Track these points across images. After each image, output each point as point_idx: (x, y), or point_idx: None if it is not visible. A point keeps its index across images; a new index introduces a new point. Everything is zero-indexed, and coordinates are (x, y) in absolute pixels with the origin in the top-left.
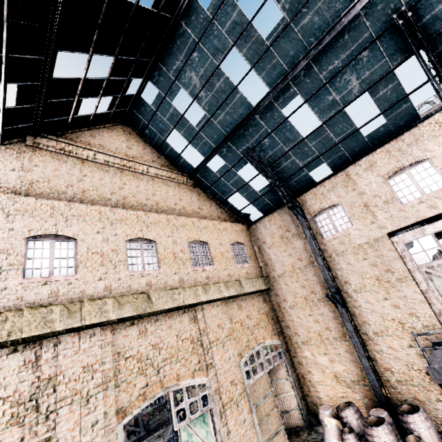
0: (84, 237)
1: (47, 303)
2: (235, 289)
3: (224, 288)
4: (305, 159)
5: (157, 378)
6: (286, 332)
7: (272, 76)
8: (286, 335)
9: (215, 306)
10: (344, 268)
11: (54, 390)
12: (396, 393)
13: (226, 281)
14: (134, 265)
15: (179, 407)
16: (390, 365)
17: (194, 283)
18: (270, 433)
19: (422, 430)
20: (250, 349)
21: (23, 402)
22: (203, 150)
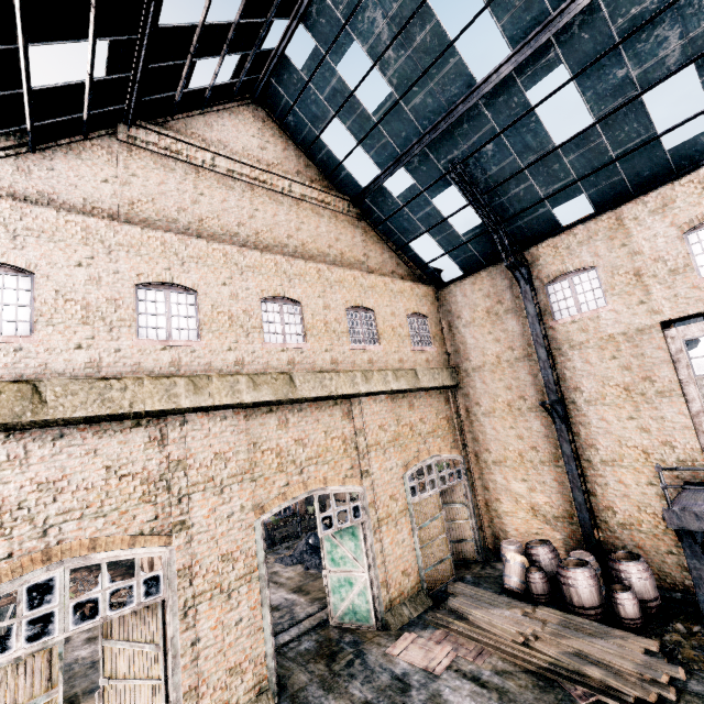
0: (207, 290)
1: (168, 373)
2: (408, 381)
3: (392, 378)
4: (551, 184)
5: (299, 478)
6: (473, 447)
7: (521, 24)
8: (472, 450)
9: (377, 401)
10: (577, 369)
11: (184, 474)
12: (612, 537)
13: (395, 369)
14: (272, 334)
15: (326, 513)
16: (614, 504)
17: (351, 367)
18: (433, 559)
19: (635, 580)
20: (419, 462)
21: (153, 481)
22: (380, 157)
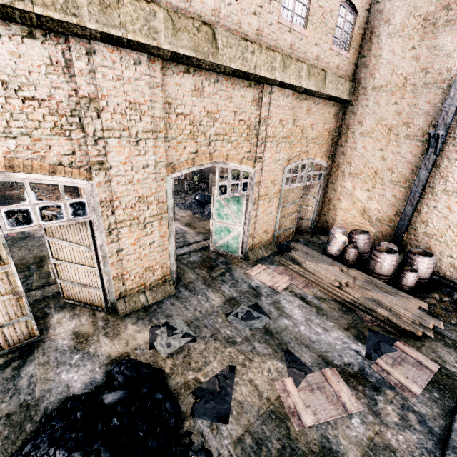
0: None
1: None
2: (316, 83)
3: (305, 74)
4: None
5: (207, 149)
6: (338, 158)
7: None
8: (337, 161)
9: (285, 95)
10: None
11: (98, 115)
12: (413, 239)
13: (311, 64)
14: None
15: (223, 183)
16: (431, 220)
17: (273, 46)
18: (284, 227)
19: (422, 268)
20: (298, 160)
21: (63, 114)
22: None
